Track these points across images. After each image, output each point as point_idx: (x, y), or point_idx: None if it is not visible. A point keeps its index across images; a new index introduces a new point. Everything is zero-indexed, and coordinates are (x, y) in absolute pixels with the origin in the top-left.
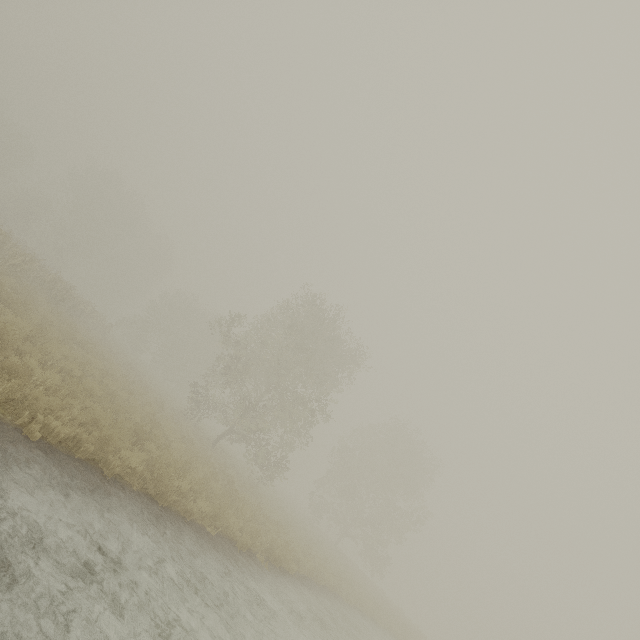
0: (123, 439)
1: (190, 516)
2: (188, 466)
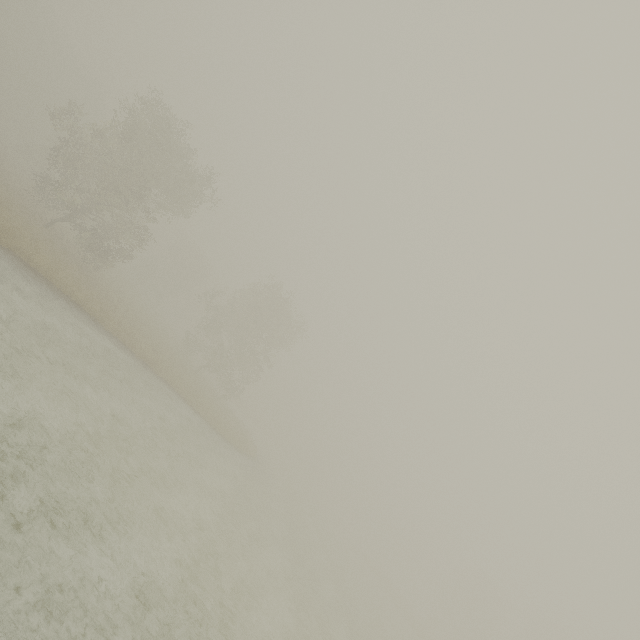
0: None
1: None
2: None
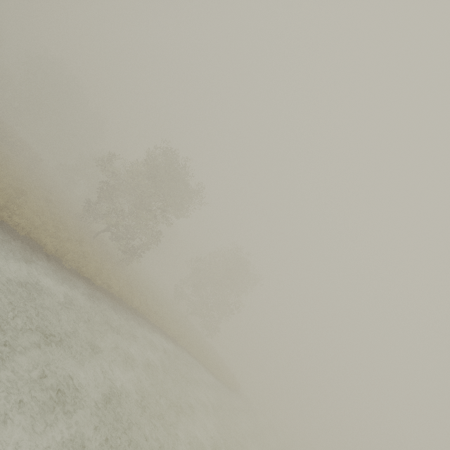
0: None
1: (2, 218)
2: (33, 214)
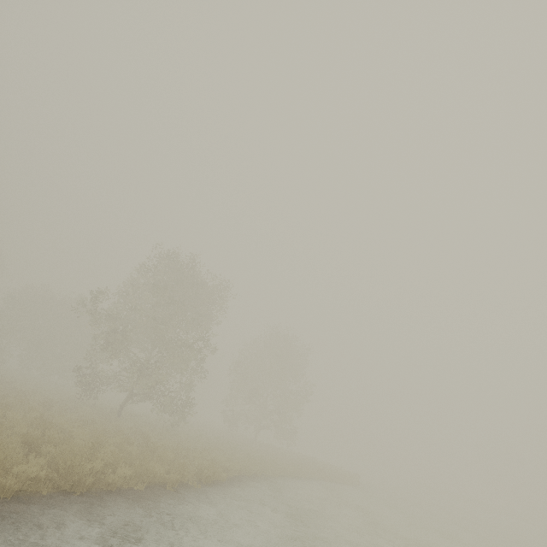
0: (12, 456)
1: (114, 486)
2: (97, 446)
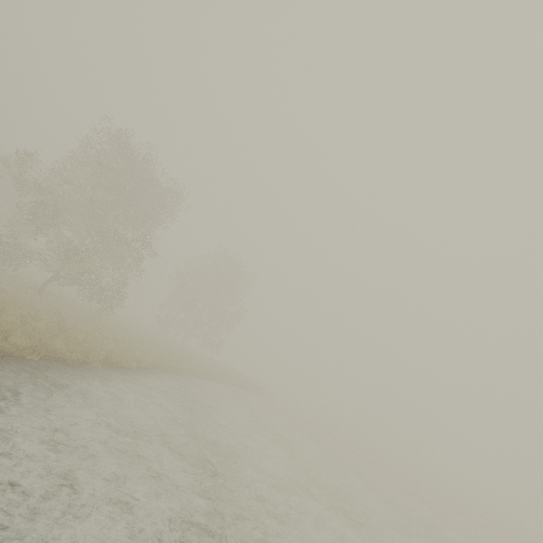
0: None
1: (1, 352)
2: None
